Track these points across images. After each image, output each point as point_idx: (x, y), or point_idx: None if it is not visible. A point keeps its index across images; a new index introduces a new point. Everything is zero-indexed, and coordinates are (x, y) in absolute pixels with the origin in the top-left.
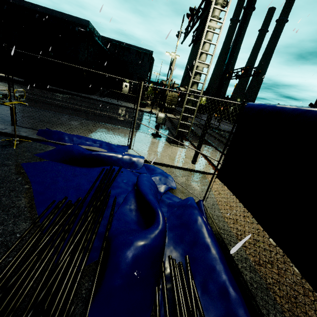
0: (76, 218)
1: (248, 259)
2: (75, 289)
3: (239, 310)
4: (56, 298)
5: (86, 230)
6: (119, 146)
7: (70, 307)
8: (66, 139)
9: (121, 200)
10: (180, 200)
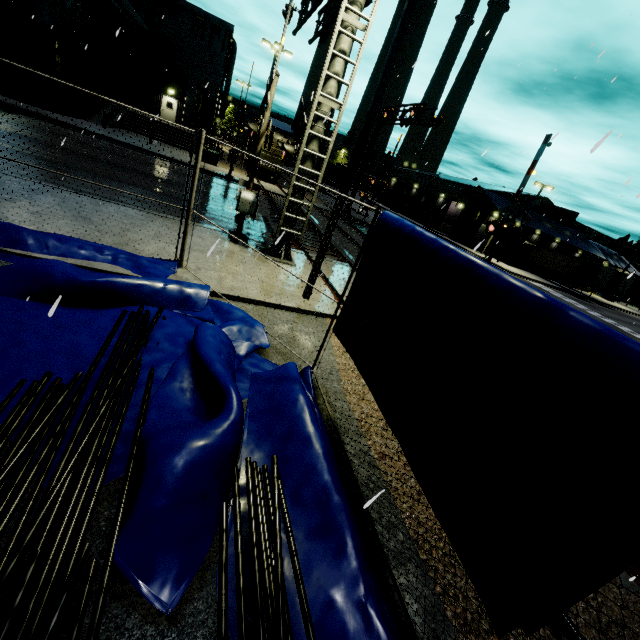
0: (75, 410)
1: (369, 452)
2: (87, 520)
3: (339, 517)
4: (56, 537)
5: (99, 430)
6: (157, 262)
7: (82, 544)
8: (30, 243)
9: (163, 373)
10: (274, 368)
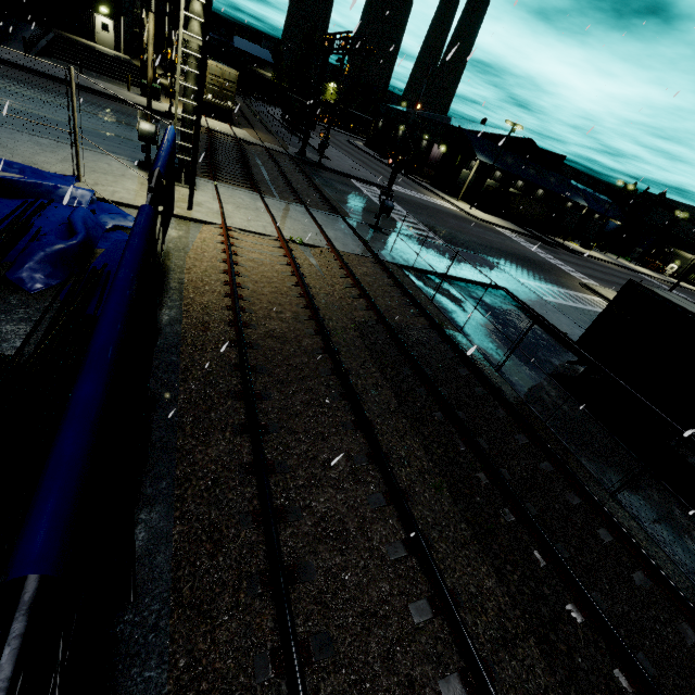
0: None
1: (184, 279)
2: None
3: None
4: None
5: (2, 242)
6: (58, 176)
7: None
8: None
9: (48, 230)
10: None
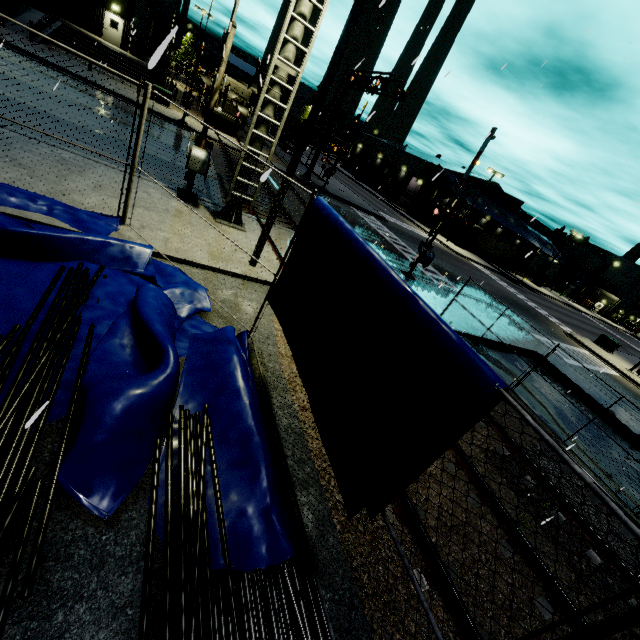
0: (15, 359)
1: (293, 405)
2: (32, 451)
3: (257, 453)
4: (4, 462)
5: (40, 378)
6: (98, 217)
7: (29, 468)
8: None
9: (103, 330)
10: (214, 330)
